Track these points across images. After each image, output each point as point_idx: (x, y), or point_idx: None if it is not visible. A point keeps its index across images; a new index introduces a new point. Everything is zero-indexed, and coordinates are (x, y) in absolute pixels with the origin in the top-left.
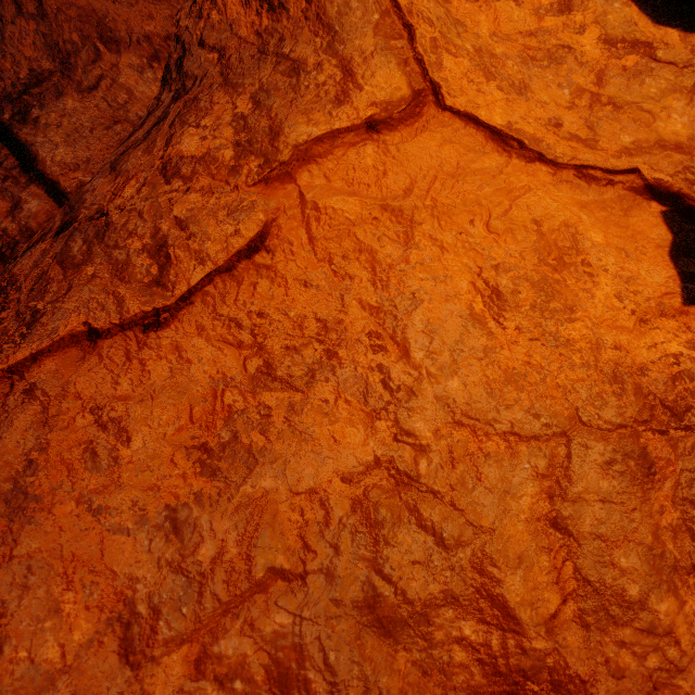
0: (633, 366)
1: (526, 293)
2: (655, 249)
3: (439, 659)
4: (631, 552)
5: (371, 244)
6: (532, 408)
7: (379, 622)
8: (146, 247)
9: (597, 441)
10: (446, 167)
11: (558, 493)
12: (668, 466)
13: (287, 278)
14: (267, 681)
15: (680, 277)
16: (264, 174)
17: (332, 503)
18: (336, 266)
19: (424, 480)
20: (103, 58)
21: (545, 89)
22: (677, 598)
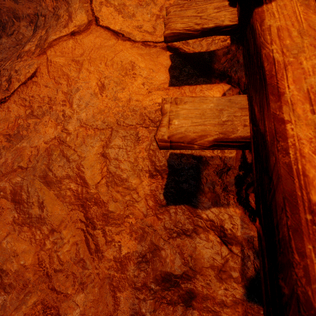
0: (142, 106)
1: (111, 85)
2: (164, 68)
3: (62, 194)
4: (126, 164)
5: (68, 73)
6: (104, 120)
7: (46, 182)
8: (6, 79)
9: (122, 130)
10: (96, 46)
11: (106, 146)
12: (146, 138)
13: (40, 85)
14: (10, 193)
15: (170, 77)
16: (39, 53)
17: (40, 149)
18: (56, 80)
19: (67, 143)
20: (15, 24)
21: (141, 15)
22: (140, 179)
